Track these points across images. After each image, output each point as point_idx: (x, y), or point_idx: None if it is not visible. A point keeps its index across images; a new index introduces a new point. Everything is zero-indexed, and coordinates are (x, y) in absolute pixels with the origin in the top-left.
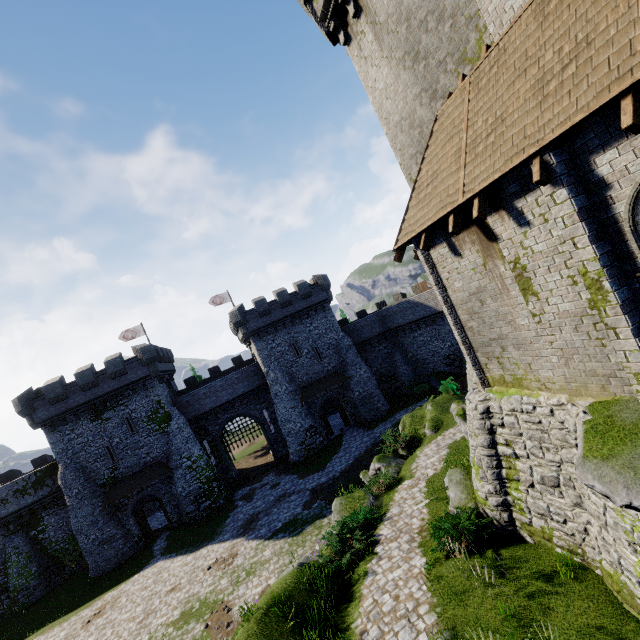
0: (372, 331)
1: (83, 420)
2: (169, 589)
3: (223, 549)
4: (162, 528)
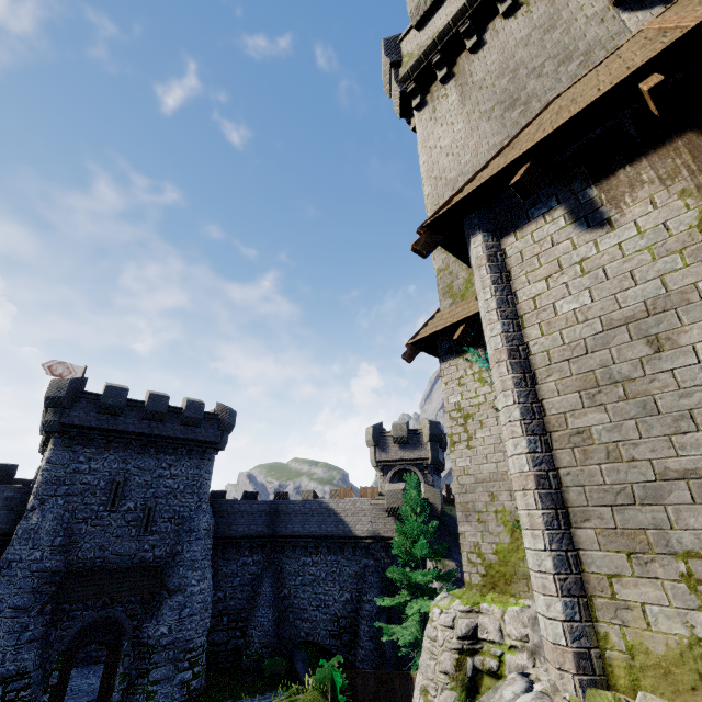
0: (251, 526)
1: None
2: None
3: None
4: None
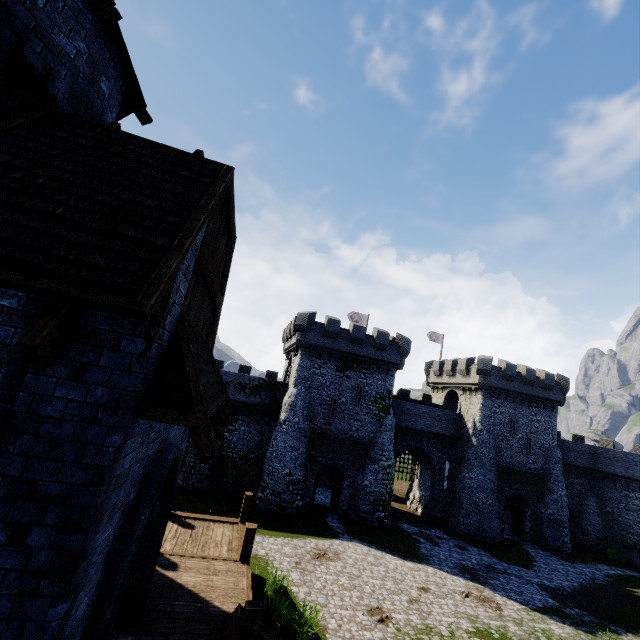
0: (577, 459)
1: (331, 364)
2: (418, 586)
3: (462, 583)
4: (323, 506)
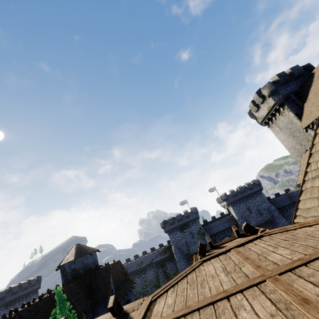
0: (285, 203)
1: (178, 231)
2: None
3: None
4: None
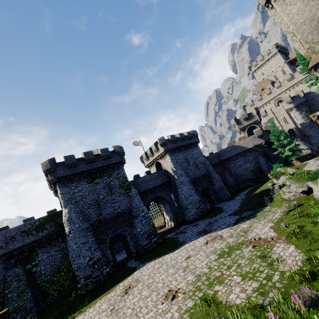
0: (215, 161)
1: (83, 182)
2: (185, 258)
3: (202, 239)
4: (124, 260)
